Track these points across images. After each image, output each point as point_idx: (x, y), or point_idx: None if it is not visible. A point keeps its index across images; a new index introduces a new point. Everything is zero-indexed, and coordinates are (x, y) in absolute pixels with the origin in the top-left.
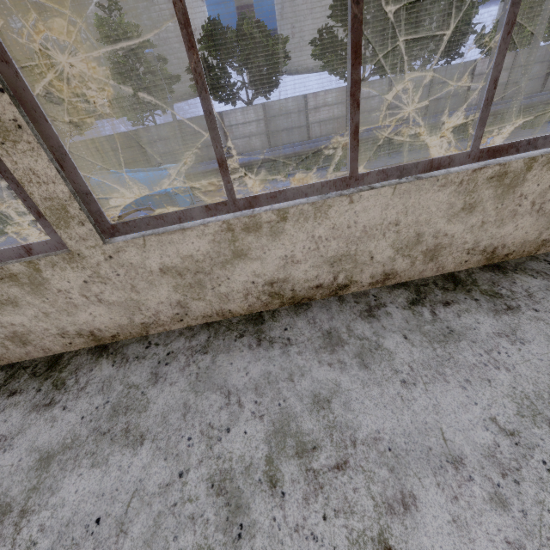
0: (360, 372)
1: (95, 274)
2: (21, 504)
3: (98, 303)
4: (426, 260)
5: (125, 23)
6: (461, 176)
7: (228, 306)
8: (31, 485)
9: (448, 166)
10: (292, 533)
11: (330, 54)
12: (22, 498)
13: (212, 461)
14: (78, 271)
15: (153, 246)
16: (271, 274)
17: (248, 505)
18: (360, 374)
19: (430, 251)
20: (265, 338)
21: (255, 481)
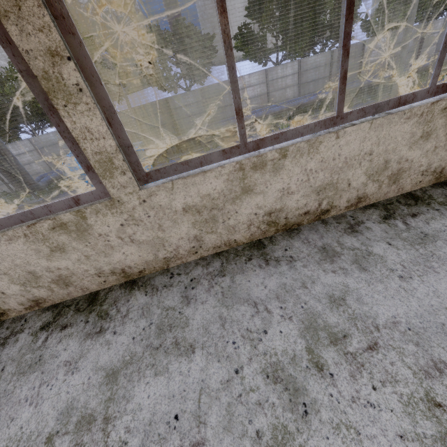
0: (361, 274)
1: (130, 217)
2: (102, 413)
3: (130, 243)
4: (390, 183)
5: (81, 33)
6: (422, 109)
7: (234, 236)
8: (106, 397)
9: (411, 101)
10: (351, 404)
11: (249, 45)
12: (102, 408)
13: (260, 357)
14: (117, 215)
15: (179, 188)
16: (270, 205)
17: (305, 387)
18: (362, 275)
19: (394, 175)
20: (270, 258)
21: (303, 368)
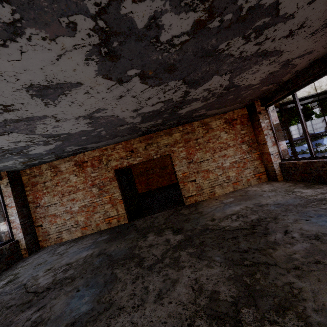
0: None
1: None
2: None
3: None
4: None
5: None
6: None
7: None
8: None
9: None
10: None
11: None
12: None
13: None
14: None
15: None
16: None
17: None
18: None
19: None
20: None
21: None
